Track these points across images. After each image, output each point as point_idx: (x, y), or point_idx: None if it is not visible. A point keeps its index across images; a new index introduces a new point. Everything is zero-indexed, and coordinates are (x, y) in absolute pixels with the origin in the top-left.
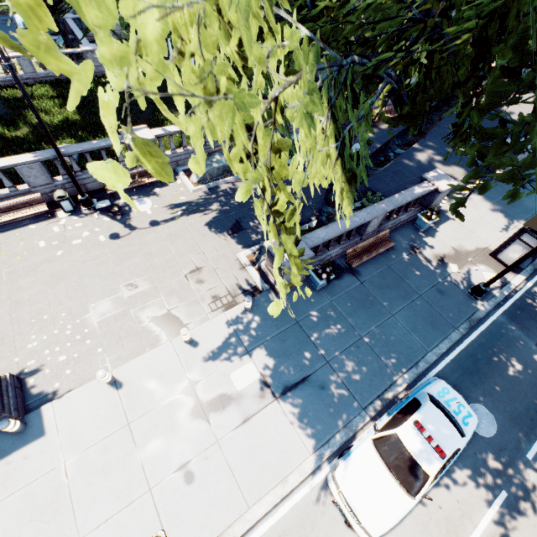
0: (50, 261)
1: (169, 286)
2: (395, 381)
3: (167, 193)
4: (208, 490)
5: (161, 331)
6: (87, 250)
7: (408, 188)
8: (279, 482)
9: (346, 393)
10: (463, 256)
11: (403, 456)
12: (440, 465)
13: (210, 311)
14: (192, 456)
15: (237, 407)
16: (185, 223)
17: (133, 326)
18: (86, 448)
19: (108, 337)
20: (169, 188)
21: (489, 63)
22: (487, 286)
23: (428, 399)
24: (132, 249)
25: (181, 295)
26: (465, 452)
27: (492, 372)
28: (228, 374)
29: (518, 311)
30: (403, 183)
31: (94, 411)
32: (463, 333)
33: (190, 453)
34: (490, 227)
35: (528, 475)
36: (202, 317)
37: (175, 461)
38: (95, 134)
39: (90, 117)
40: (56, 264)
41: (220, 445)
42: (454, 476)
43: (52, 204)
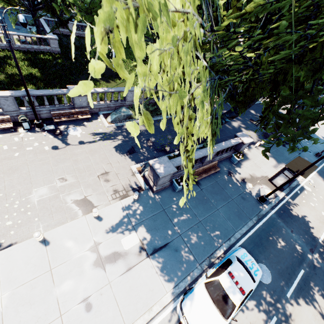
0: (9, 159)
1: (87, 182)
2: (218, 248)
3: (91, 126)
4: (100, 316)
5: (79, 209)
6: (36, 154)
7: (227, 140)
8: (147, 311)
9: (190, 255)
10: (255, 179)
11: (221, 294)
12: (242, 299)
13: (111, 199)
14: (92, 292)
15: (123, 260)
16: (100, 145)
17: (61, 205)
18: (19, 286)
19: (43, 211)
20: (93, 123)
21: (276, 86)
22: (267, 197)
23: (236, 259)
24: (65, 157)
25: (94, 188)
26: (254, 292)
27: (269, 245)
28: (120, 239)
29: (282, 212)
30: (225, 137)
31: (27, 260)
32: (254, 222)
33: (90, 290)
34: (268, 165)
35: (287, 307)
36: (106, 202)
37: (80, 296)
38: (48, 85)
39: (46, 75)
40: (13, 161)
41: (111, 285)
42: (248, 307)
43: (16, 123)
